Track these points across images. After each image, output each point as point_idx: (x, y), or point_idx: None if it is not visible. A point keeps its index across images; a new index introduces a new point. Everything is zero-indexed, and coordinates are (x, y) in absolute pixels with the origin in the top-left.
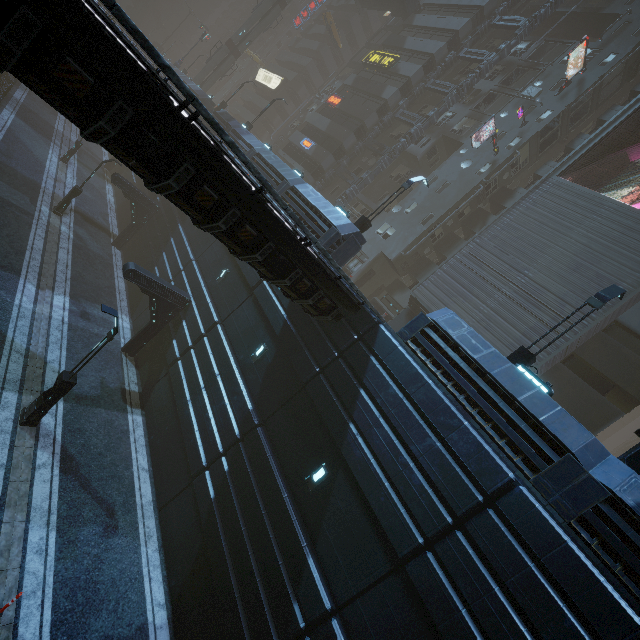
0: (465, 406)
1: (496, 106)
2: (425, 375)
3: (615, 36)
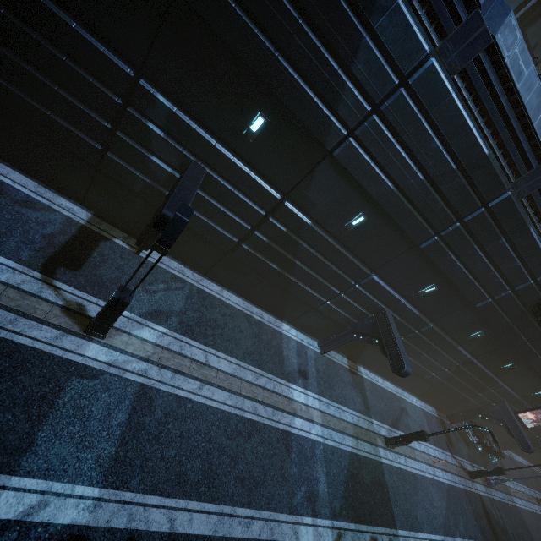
0: None
1: None
2: None
3: None
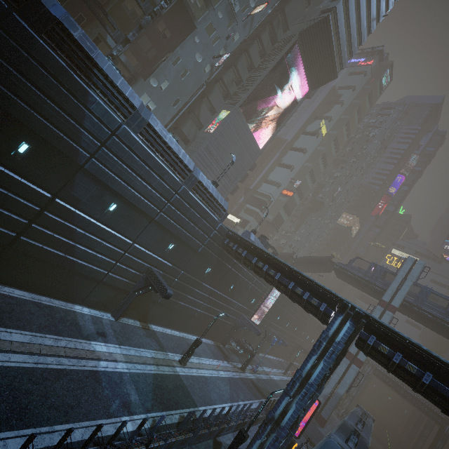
0: None
1: None
2: None
3: None
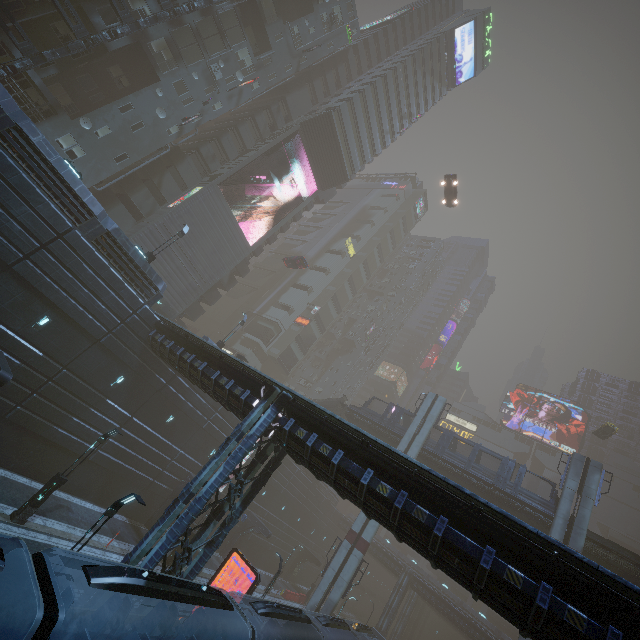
0: None
1: (191, 54)
2: None
3: (264, 66)
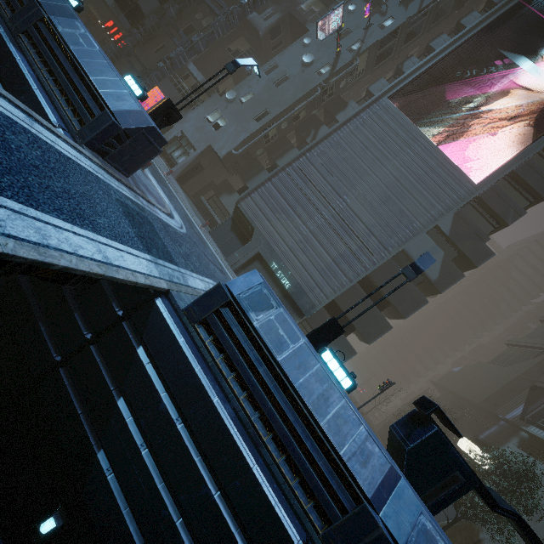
0: (258, 429)
1: None
2: (211, 389)
3: None
